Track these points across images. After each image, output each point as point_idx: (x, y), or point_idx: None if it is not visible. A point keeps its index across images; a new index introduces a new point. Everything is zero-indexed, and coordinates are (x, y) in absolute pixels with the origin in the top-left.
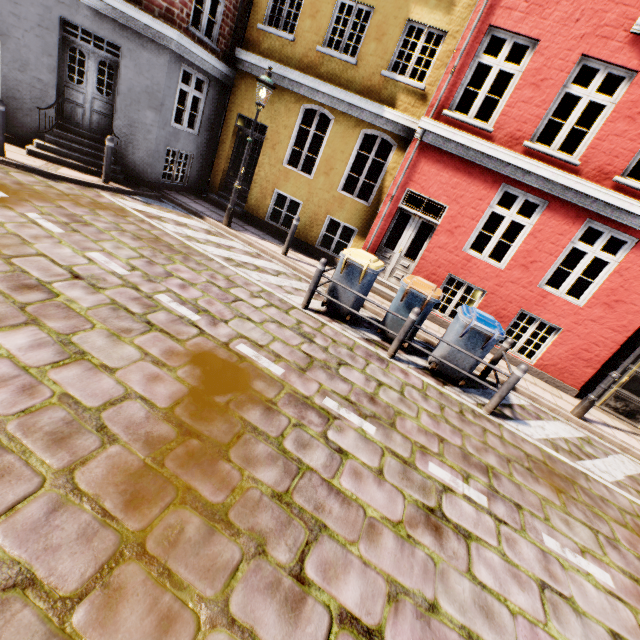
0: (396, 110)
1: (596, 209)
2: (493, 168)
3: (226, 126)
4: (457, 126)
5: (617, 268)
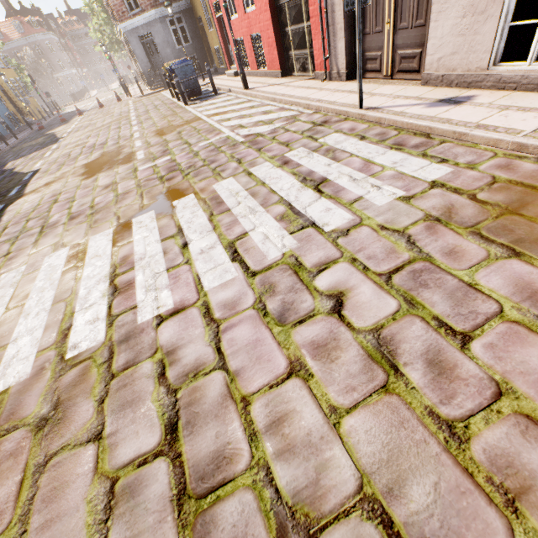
0: None
1: None
2: None
3: (199, 29)
4: None
5: None
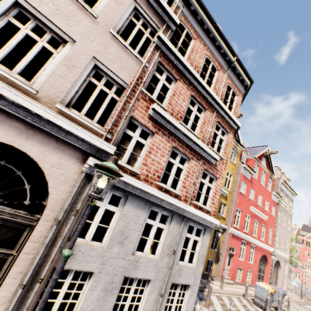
0: (220, 222)
1: (252, 242)
2: (241, 237)
3: None
4: (235, 228)
5: (255, 253)
